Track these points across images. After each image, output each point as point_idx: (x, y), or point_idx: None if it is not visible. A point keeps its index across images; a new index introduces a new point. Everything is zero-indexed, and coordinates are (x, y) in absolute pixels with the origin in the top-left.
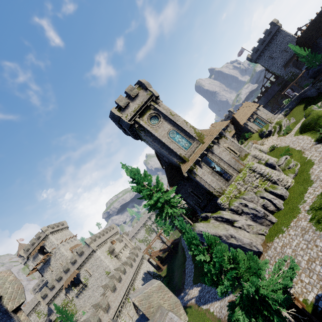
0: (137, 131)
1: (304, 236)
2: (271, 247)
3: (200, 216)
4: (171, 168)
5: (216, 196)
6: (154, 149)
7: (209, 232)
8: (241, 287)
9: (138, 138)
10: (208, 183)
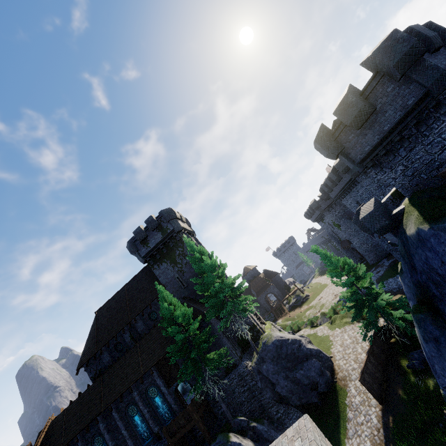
0: (182, 239)
1: (346, 331)
2: (335, 354)
3: (261, 339)
4: (194, 302)
5: (260, 332)
6: (176, 274)
7: (288, 336)
8: (362, 311)
9: (150, 258)
10: (250, 316)
